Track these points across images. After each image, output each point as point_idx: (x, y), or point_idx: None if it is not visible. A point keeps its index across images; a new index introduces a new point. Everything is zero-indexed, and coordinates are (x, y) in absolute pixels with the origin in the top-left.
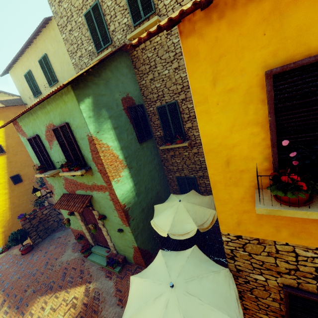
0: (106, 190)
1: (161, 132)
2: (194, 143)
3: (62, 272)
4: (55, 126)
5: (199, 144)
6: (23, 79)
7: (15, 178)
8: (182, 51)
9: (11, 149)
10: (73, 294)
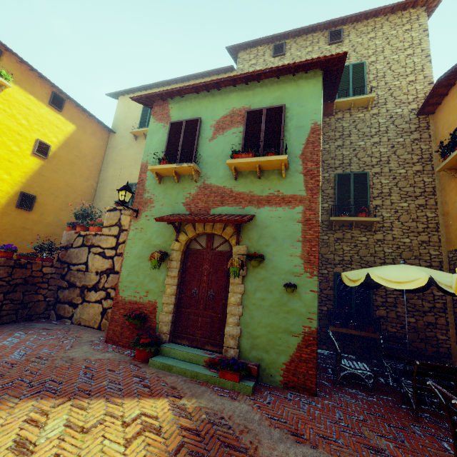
0: (299, 203)
1: (330, 205)
2: (379, 226)
3: (80, 370)
4: (259, 108)
5: (388, 228)
6: (137, 108)
7: (26, 199)
8: (387, 130)
9: (56, 160)
10: (136, 408)
